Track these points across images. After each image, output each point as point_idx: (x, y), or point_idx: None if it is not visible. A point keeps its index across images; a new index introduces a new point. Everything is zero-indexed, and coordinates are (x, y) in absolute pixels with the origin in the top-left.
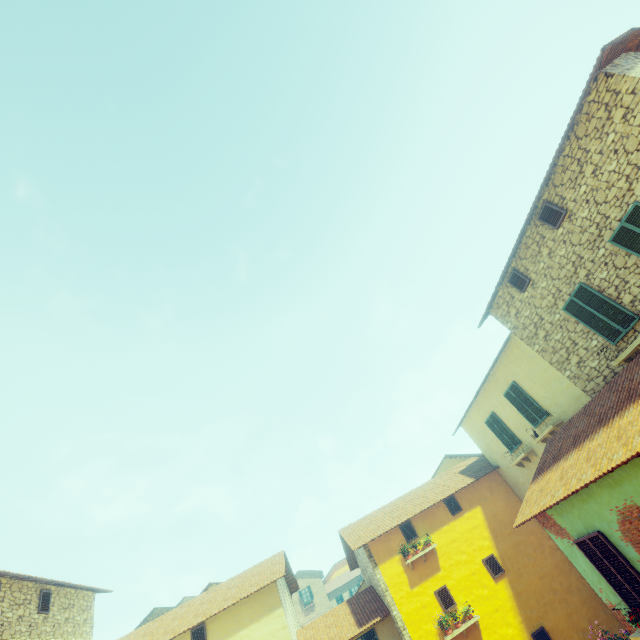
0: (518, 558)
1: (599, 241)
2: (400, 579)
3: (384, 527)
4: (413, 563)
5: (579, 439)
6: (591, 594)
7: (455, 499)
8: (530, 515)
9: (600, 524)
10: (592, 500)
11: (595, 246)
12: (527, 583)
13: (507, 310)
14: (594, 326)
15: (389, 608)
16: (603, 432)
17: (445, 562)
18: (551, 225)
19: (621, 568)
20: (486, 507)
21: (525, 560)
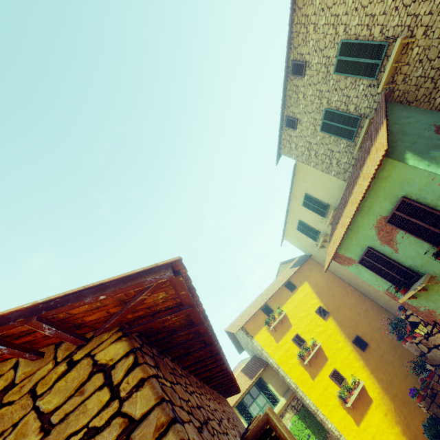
0: (335, 303)
1: (328, 76)
2: (269, 340)
3: (252, 313)
4: (275, 328)
5: (346, 202)
6: (378, 308)
7: (291, 282)
8: (331, 258)
9: (368, 242)
10: (360, 229)
11: (327, 80)
12: (343, 315)
13: (290, 146)
14: (339, 134)
15: (267, 360)
16: (356, 185)
17: (294, 320)
18: (300, 76)
19: (385, 263)
20: (310, 281)
21: (339, 302)
